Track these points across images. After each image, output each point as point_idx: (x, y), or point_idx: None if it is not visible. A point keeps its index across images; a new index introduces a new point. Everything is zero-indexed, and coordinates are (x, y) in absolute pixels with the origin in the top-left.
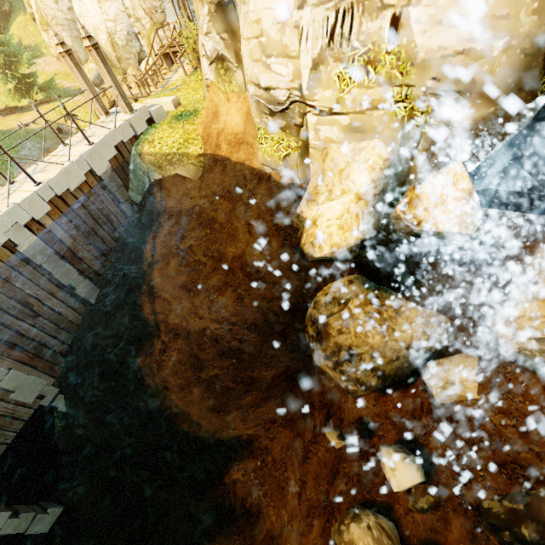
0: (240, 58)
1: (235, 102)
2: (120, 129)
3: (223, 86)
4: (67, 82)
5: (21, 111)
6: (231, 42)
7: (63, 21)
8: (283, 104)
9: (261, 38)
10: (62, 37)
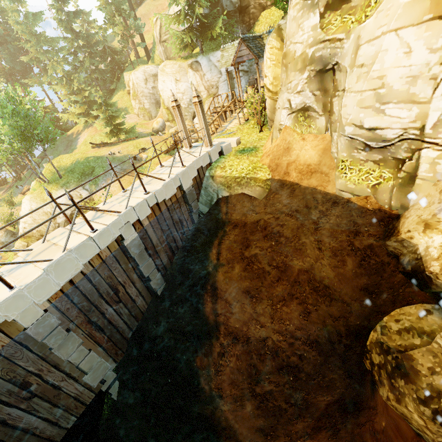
0: (327, 108)
1: (311, 141)
2: (202, 157)
3: (299, 129)
4: (141, 129)
5: (110, 145)
6: (321, 97)
7: (147, 94)
8: (390, 141)
9: (379, 90)
10: (144, 103)
